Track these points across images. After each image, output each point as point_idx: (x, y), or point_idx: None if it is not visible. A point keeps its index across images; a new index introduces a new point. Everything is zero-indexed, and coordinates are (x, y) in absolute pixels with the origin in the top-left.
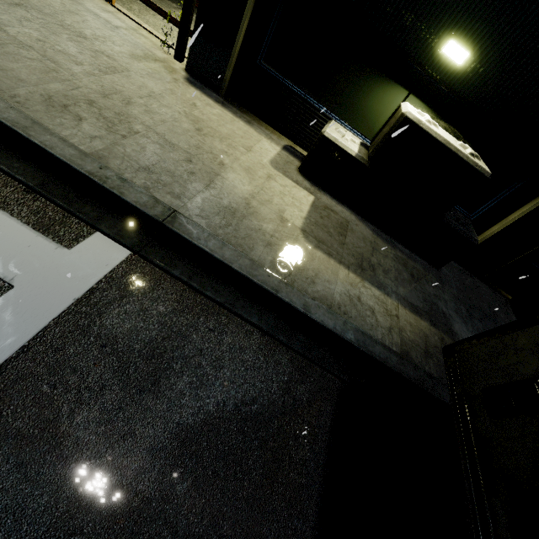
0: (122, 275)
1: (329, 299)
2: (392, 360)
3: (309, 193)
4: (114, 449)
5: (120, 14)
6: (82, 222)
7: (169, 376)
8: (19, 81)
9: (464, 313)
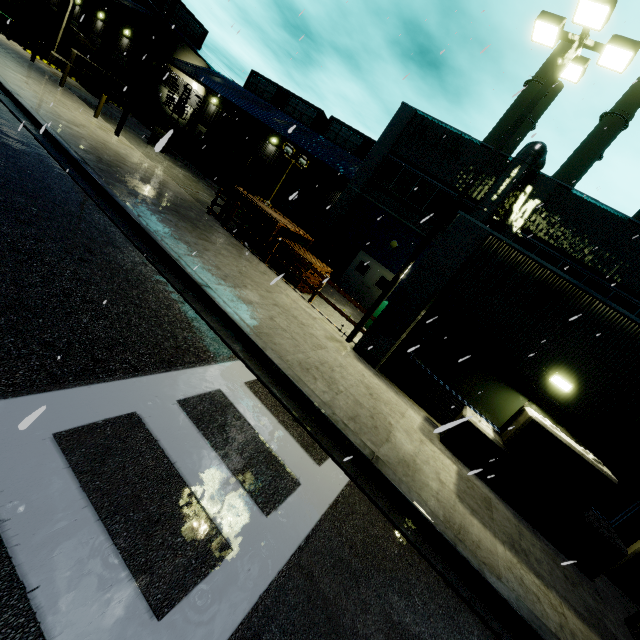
0: (349, 495)
1: (496, 569)
2: None
3: (452, 462)
4: (375, 637)
5: (314, 309)
6: (321, 448)
7: (393, 592)
8: (287, 351)
9: None
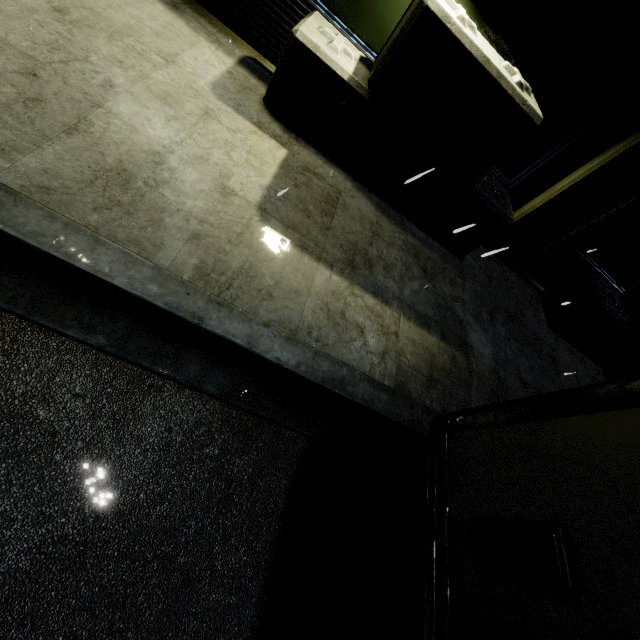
0: None
1: (295, 321)
2: (380, 401)
3: (279, 144)
4: None
5: None
6: None
7: None
8: None
9: (485, 317)
